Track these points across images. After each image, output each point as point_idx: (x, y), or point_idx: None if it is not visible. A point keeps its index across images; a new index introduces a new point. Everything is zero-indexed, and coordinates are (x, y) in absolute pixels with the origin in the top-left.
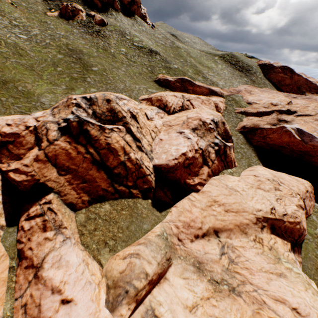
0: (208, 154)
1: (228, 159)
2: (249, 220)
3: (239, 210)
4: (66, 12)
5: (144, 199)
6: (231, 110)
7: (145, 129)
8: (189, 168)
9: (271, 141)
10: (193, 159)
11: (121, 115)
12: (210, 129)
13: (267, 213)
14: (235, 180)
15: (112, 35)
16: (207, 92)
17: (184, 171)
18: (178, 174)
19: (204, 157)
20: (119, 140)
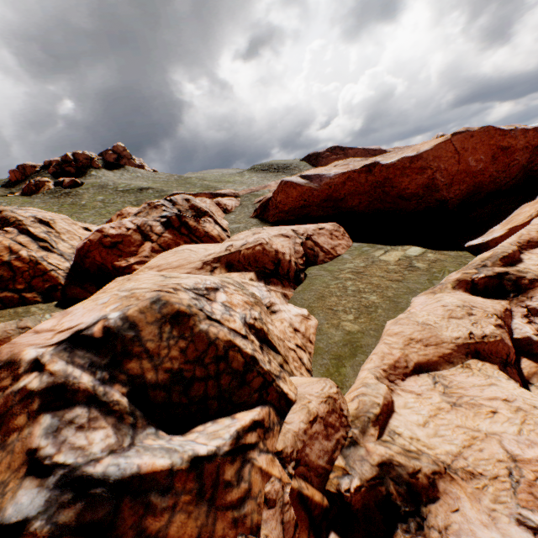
0: (150, 228)
1: (199, 234)
2: (192, 268)
3: (183, 264)
4: (29, 188)
5: (47, 301)
6: (248, 204)
7: (71, 236)
8: (119, 249)
9: (284, 206)
10: (123, 237)
11: (15, 219)
12: (157, 206)
13: (221, 253)
14: (199, 245)
15: (88, 190)
16: (210, 197)
17: (108, 252)
18: (98, 257)
19: (145, 233)
20: (4, 240)
